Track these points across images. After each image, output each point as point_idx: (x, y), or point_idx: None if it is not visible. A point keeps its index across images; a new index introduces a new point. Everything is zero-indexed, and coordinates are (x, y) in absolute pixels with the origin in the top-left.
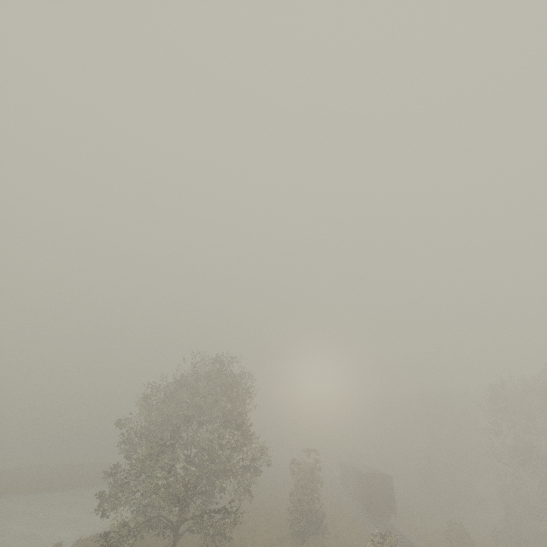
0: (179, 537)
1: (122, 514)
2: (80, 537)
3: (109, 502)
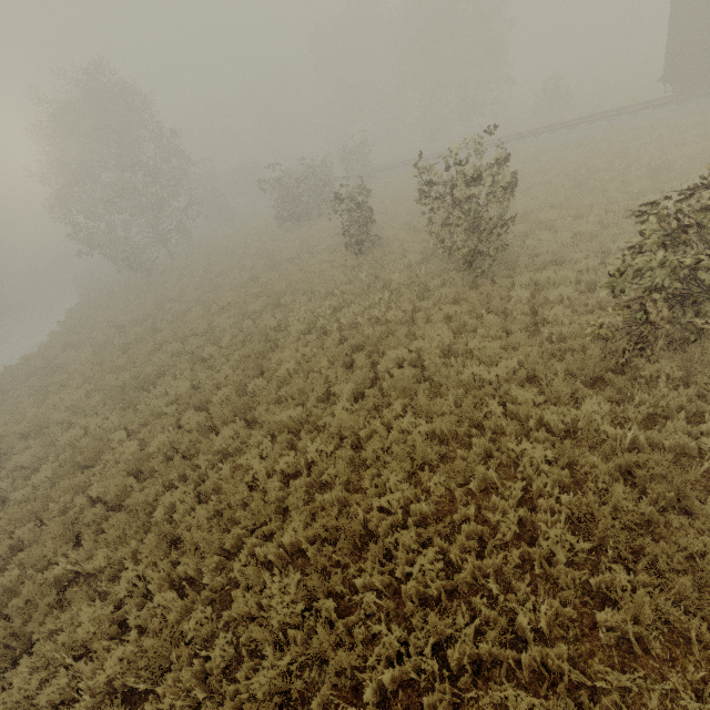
0: (166, 243)
1: (119, 248)
2: (75, 304)
3: (100, 248)
